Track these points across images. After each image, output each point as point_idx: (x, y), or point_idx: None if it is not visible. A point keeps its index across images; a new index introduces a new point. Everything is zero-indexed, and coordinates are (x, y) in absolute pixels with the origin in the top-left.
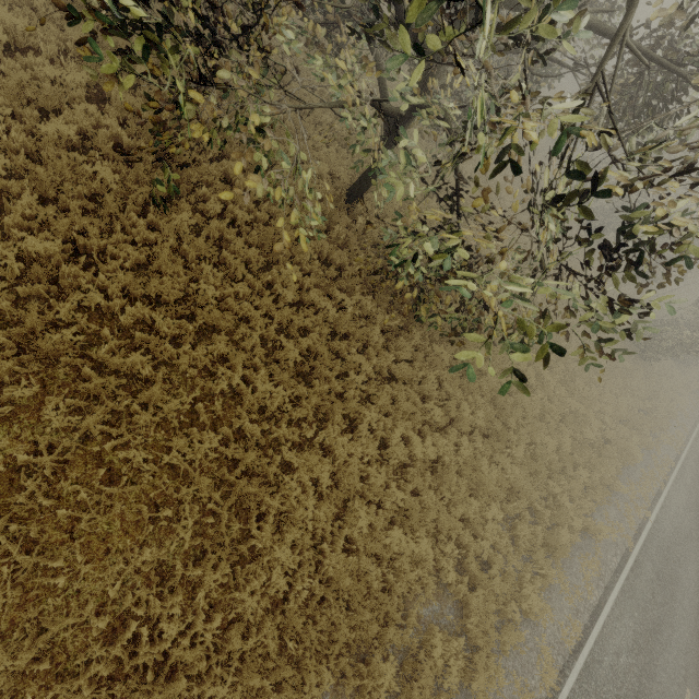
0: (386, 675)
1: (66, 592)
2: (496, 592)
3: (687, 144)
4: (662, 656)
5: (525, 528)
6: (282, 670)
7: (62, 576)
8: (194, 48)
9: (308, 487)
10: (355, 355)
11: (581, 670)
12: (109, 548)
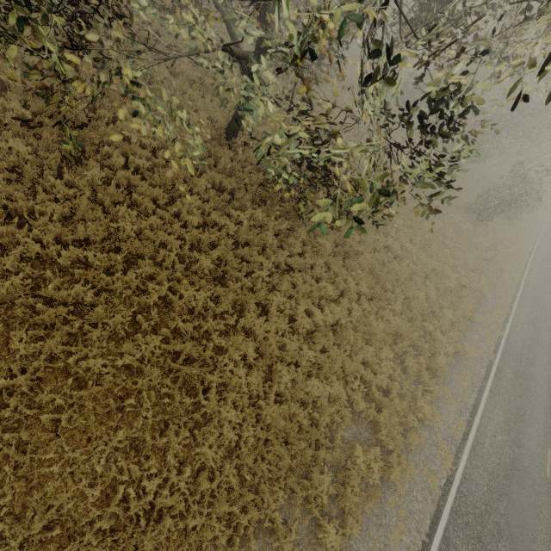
0: (324, 483)
1: (62, 476)
2: (397, 409)
3: (459, 23)
4: (527, 431)
5: (412, 360)
6: (245, 497)
7: (56, 464)
8: (60, 21)
9: (239, 362)
10: (256, 256)
11: (470, 451)
12: (90, 437)
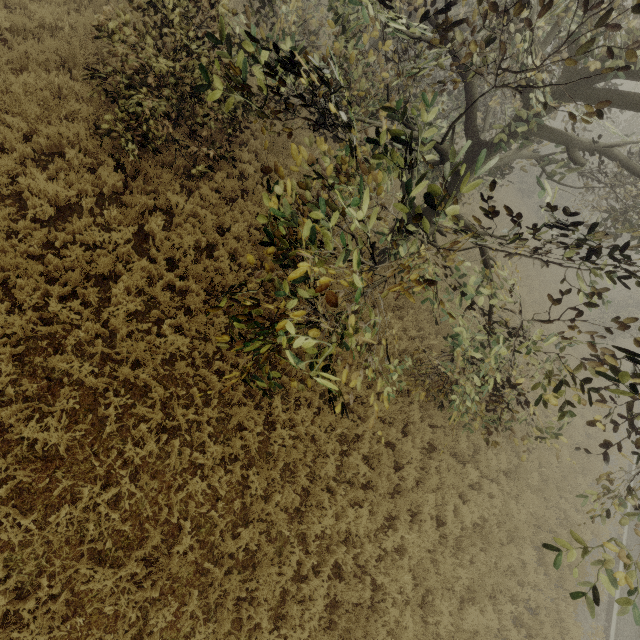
0: None
1: None
2: (549, 639)
3: None
4: None
5: (552, 557)
6: None
7: None
8: (311, 293)
9: (396, 598)
10: (405, 444)
11: None
12: None
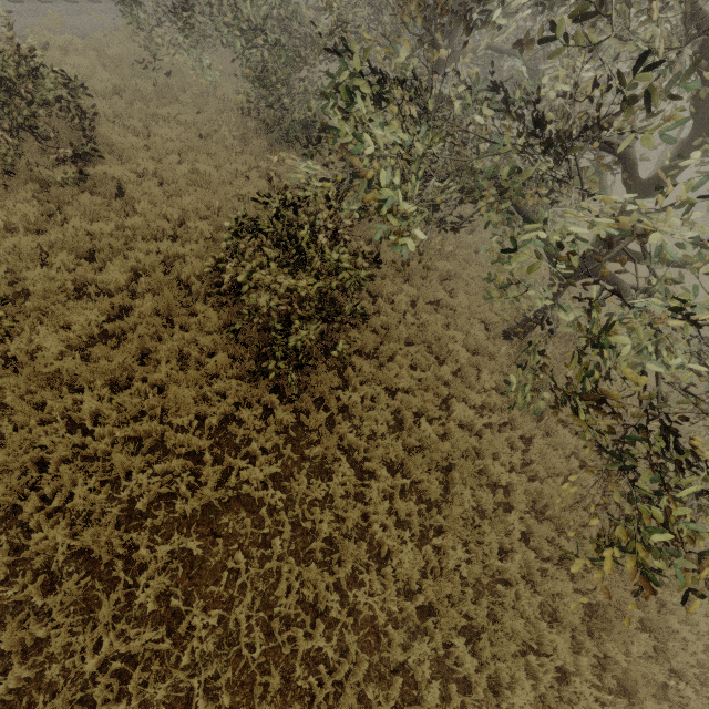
0: None
1: None
2: None
3: None
4: None
5: None
6: None
7: None
8: None
9: None
10: None
11: None
12: None
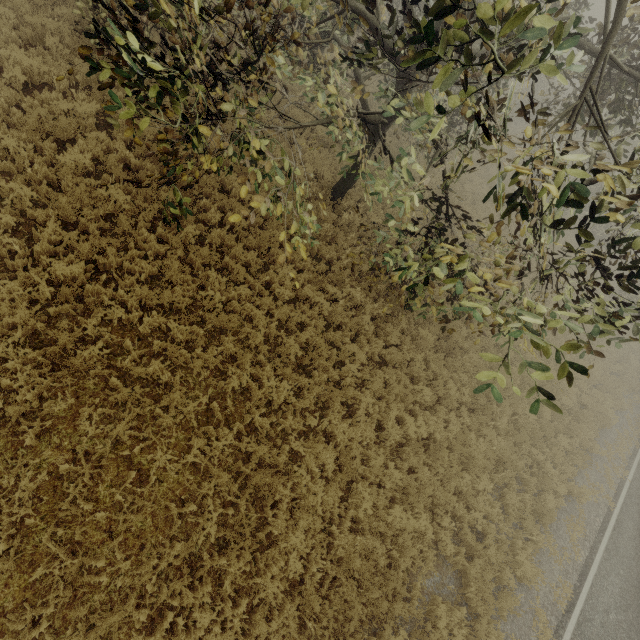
0: None
1: (108, 588)
2: (492, 561)
3: None
4: None
5: (514, 496)
6: None
7: (105, 574)
8: (201, 87)
9: (315, 473)
10: (349, 345)
11: (574, 629)
12: (143, 544)
